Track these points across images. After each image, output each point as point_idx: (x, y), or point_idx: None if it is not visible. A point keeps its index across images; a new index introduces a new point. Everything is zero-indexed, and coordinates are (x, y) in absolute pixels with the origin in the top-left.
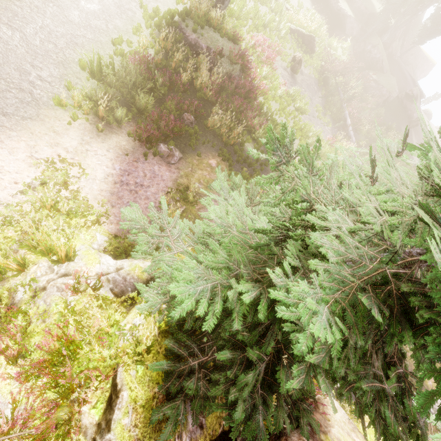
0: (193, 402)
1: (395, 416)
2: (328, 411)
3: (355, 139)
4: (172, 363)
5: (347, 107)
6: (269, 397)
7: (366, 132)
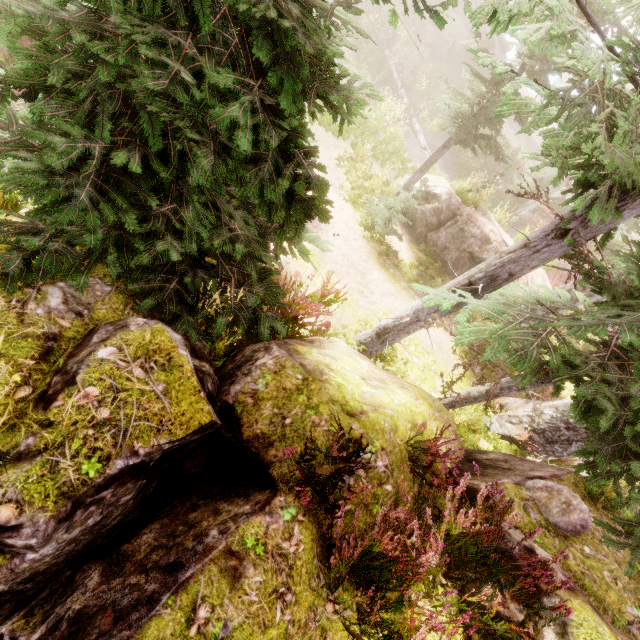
0: (38, 258)
1: (251, 141)
2: (327, 345)
3: (410, 101)
4: (0, 219)
5: (394, 60)
6: (118, 197)
7: (425, 92)
